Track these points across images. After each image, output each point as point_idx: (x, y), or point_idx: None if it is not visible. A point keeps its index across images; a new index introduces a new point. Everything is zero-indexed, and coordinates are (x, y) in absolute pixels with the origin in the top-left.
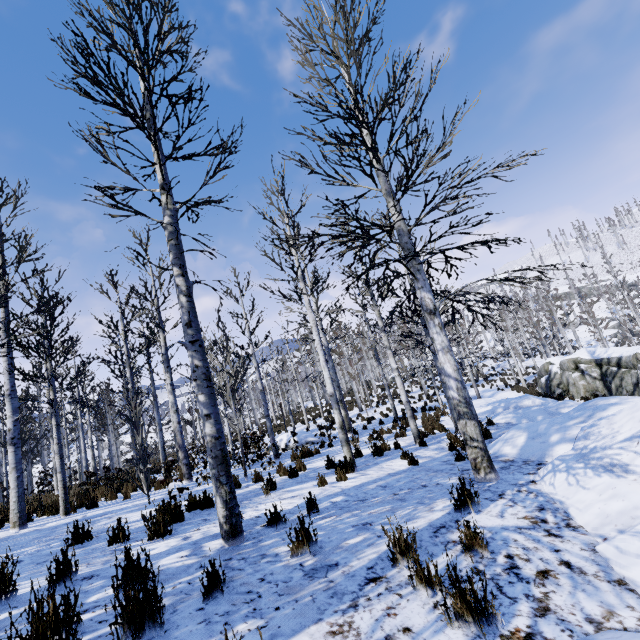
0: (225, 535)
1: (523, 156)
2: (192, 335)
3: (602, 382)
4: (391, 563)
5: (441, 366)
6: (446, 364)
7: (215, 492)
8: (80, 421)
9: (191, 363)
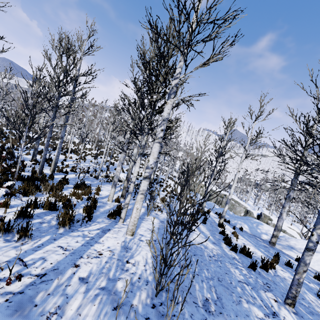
0: None
1: None
2: None
3: None
4: None
5: (282, 215)
6: (284, 216)
7: None
8: None
9: None
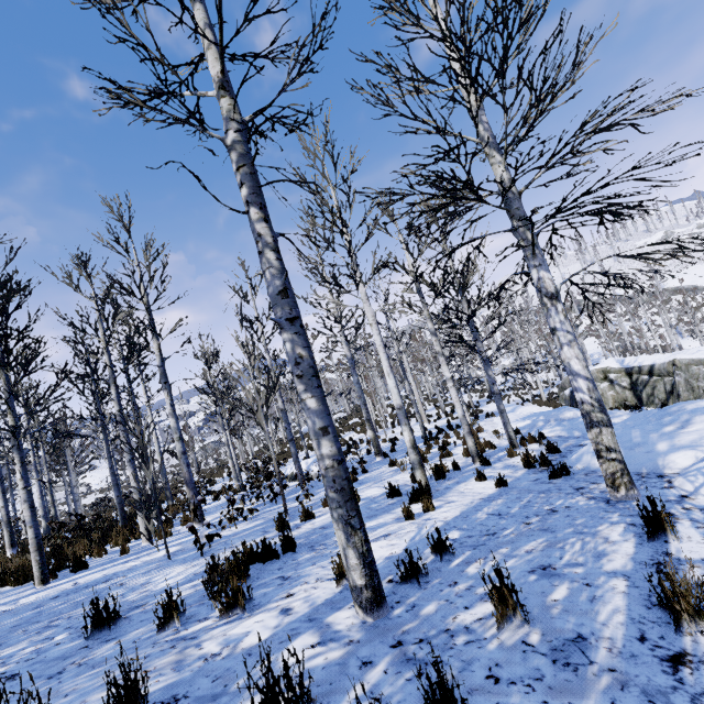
0: (366, 604)
1: (676, 96)
2: (289, 309)
3: (632, 392)
4: (663, 627)
5: (565, 363)
6: (573, 360)
7: (344, 542)
8: (32, 459)
9: (291, 352)
